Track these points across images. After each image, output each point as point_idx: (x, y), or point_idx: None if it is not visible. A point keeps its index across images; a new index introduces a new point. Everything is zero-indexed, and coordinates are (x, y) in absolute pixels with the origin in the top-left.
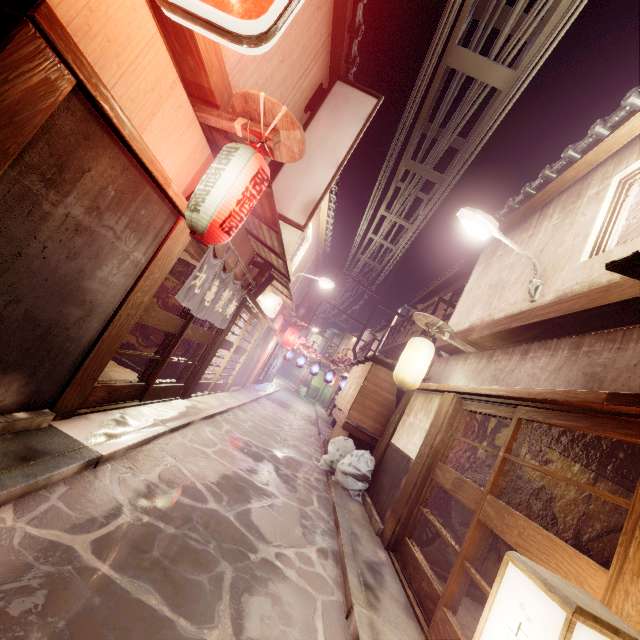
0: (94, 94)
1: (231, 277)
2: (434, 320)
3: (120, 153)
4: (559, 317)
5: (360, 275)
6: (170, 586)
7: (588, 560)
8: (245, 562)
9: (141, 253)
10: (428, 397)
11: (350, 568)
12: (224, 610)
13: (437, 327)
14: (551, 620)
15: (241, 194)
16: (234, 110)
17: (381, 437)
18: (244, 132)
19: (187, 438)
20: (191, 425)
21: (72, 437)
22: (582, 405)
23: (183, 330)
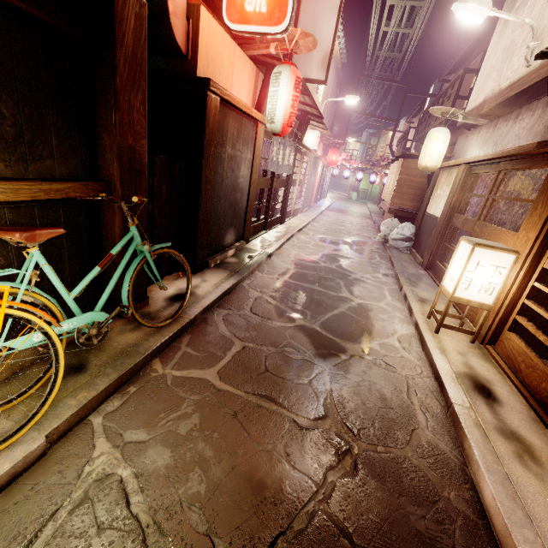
0: (226, 98)
1: (287, 139)
2: (446, 109)
3: (233, 112)
4: (540, 81)
5: (382, 70)
6: (321, 286)
7: (512, 233)
8: (347, 279)
9: (249, 154)
10: (449, 172)
11: (401, 277)
12: (344, 290)
13: (451, 114)
14: (469, 251)
15: (291, 101)
16: (267, 41)
17: (419, 211)
18: (276, 51)
19: (295, 242)
20: (293, 236)
21: (255, 249)
22: (526, 153)
23: (272, 184)
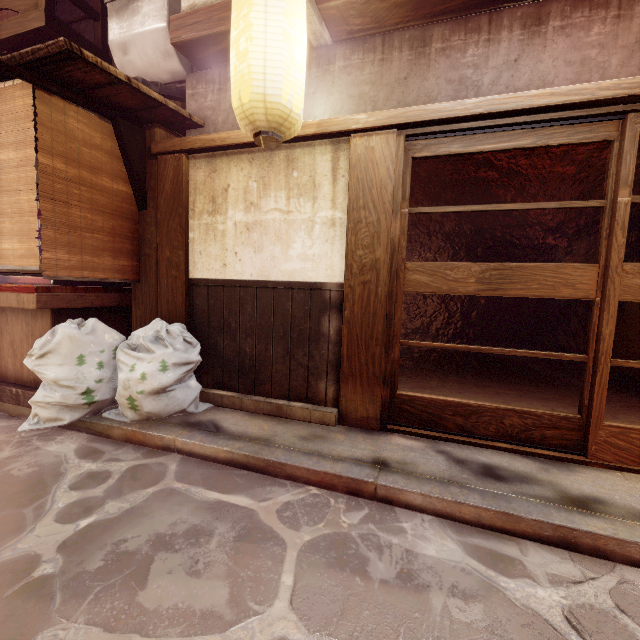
0: None
1: None
2: None
3: None
4: None
5: None
6: None
7: None
8: None
9: None
10: (274, 159)
11: (555, 518)
12: None
13: None
14: None
15: None
16: None
17: (139, 281)
18: None
19: None
20: None
21: None
22: None
23: None
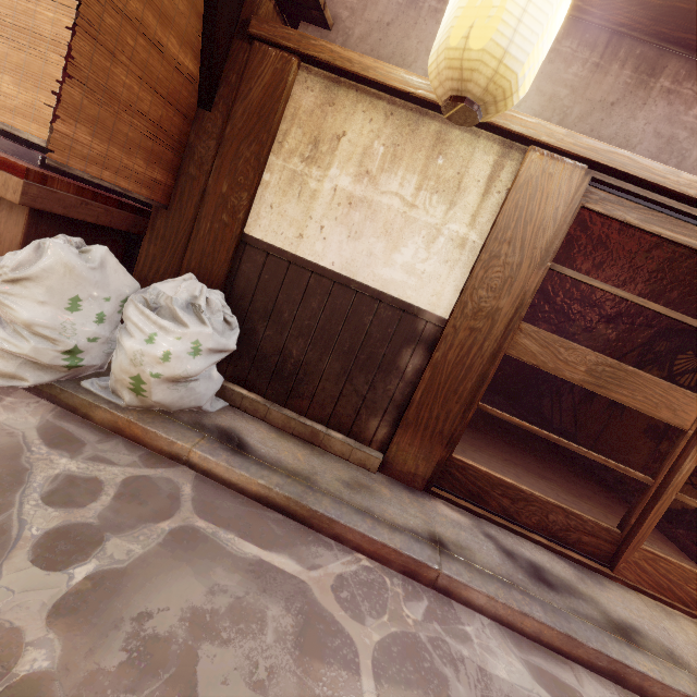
0: None
1: None
2: None
3: None
4: None
5: None
6: None
7: None
8: None
9: None
10: (421, 128)
11: (611, 649)
12: None
13: None
14: None
15: None
16: None
17: (167, 208)
18: None
19: None
20: None
21: None
22: None
23: None
